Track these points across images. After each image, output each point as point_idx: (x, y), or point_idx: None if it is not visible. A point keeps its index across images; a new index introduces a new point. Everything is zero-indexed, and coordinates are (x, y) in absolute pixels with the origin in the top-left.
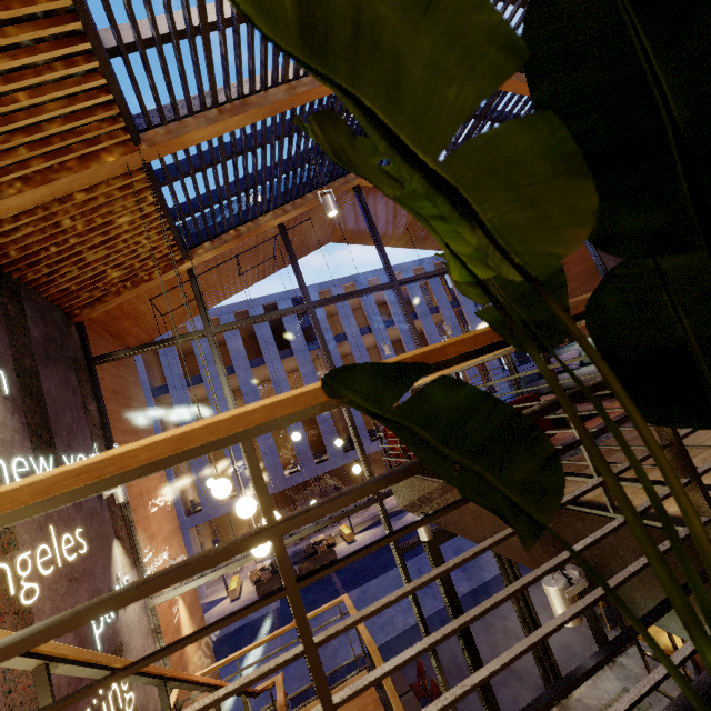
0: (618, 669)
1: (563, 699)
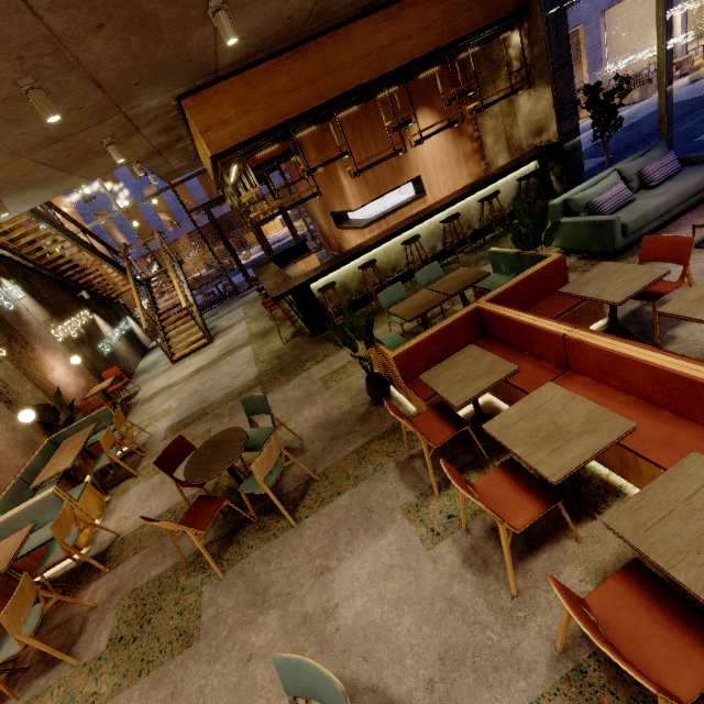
0: None
1: None
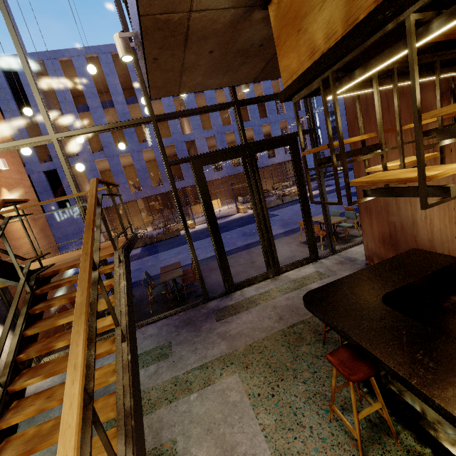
0: (317, 264)
1: (276, 276)
